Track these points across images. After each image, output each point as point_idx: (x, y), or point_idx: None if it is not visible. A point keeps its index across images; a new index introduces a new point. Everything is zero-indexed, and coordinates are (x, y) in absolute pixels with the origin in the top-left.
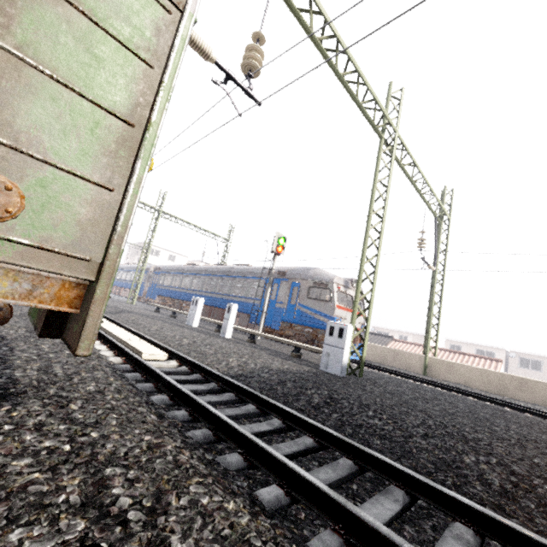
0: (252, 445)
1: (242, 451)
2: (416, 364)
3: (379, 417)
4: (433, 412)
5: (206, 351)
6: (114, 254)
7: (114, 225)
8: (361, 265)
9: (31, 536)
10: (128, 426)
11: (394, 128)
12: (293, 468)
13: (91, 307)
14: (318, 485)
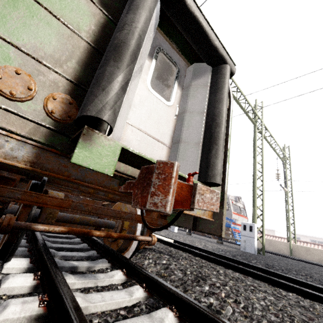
0: (271, 280)
1: (267, 283)
2: (284, 248)
3: (300, 274)
4: (321, 274)
5: (178, 239)
6: (225, 198)
7: (222, 187)
8: (255, 190)
9: (262, 296)
10: (223, 269)
11: (261, 120)
12: (302, 288)
13: (223, 218)
14: (319, 294)
